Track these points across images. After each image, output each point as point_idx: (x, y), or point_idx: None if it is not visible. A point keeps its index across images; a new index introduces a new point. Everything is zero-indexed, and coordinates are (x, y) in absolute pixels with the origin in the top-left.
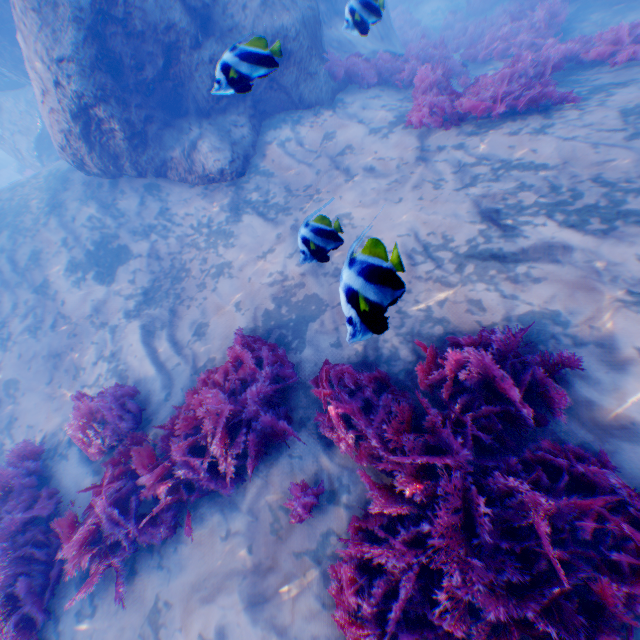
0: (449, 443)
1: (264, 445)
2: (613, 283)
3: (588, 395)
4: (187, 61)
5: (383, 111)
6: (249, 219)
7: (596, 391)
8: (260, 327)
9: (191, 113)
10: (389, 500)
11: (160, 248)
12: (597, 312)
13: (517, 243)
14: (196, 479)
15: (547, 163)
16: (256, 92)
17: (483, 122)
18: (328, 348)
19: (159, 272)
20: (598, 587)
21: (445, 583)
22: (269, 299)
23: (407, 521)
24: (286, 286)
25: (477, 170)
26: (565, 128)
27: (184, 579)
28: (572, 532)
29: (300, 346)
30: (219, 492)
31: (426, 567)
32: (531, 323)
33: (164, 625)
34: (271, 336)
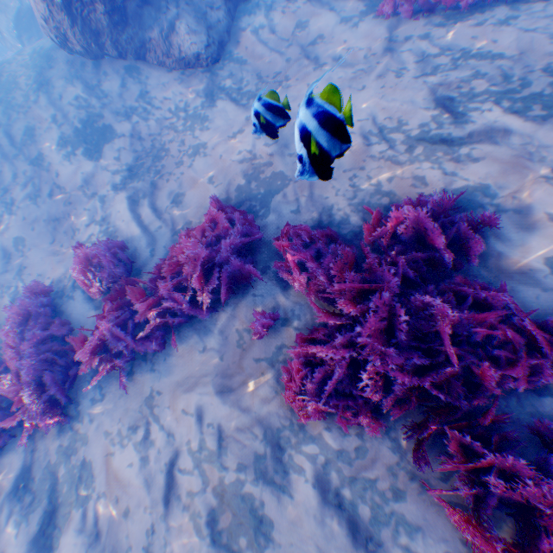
0: (383, 278)
1: (233, 286)
2: (540, 162)
3: (500, 250)
4: None
5: (356, 0)
6: (223, 105)
7: (507, 247)
8: (231, 198)
9: None
10: (331, 318)
11: (141, 130)
12: (521, 186)
13: (464, 128)
14: (179, 309)
15: (504, 54)
16: None
17: (451, 13)
18: (289, 215)
19: (141, 152)
20: (479, 371)
21: (368, 367)
22: (239, 175)
23: (344, 331)
24: (255, 164)
25: (438, 60)
26: (528, 20)
27: (170, 377)
28: (468, 336)
29: (265, 213)
30: (197, 320)
31: (354, 363)
32: (464, 195)
33: (156, 405)
34: (241, 206)
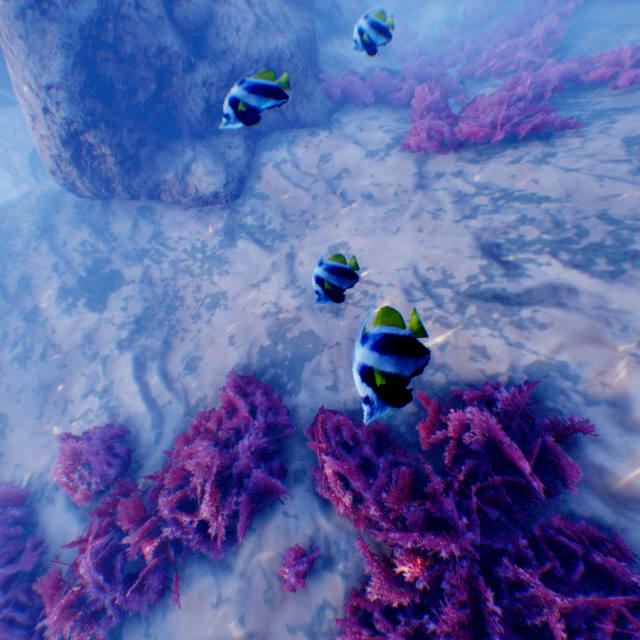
0: (453, 517)
1: (257, 501)
2: (623, 333)
3: (601, 460)
4: (180, 84)
5: (380, 132)
6: (244, 244)
7: (609, 456)
8: (254, 364)
9: (185, 135)
10: (389, 580)
11: (153, 273)
12: (607, 365)
13: (521, 283)
14: (186, 537)
15: (550, 195)
16: None
17: (482, 148)
18: (324, 392)
19: (152, 299)
20: None
21: None
22: (264, 334)
23: (409, 608)
24: (281, 320)
25: (477, 200)
26: (567, 157)
27: None
28: (590, 635)
29: (295, 388)
30: (210, 551)
31: None
32: (537, 374)
33: None
34: (265, 375)
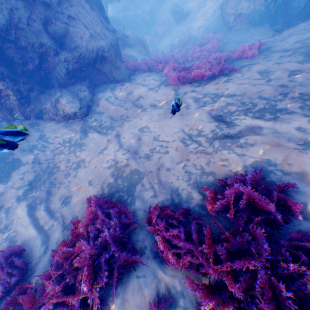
0: (243, 247)
1: (119, 273)
2: (288, 141)
3: (302, 200)
4: (52, 61)
5: (154, 81)
6: (92, 135)
7: (305, 197)
8: (106, 193)
9: (56, 86)
10: (217, 299)
11: (39, 156)
12: (287, 156)
13: (235, 129)
14: None
15: (236, 94)
16: (90, 75)
17: (201, 81)
18: (149, 198)
19: (39, 170)
20: None
21: None
22: (109, 175)
23: None
24: (118, 167)
25: (205, 100)
26: (238, 80)
27: None
28: None
29: (132, 200)
30: None
31: None
32: (257, 166)
33: None
34: (113, 197)
